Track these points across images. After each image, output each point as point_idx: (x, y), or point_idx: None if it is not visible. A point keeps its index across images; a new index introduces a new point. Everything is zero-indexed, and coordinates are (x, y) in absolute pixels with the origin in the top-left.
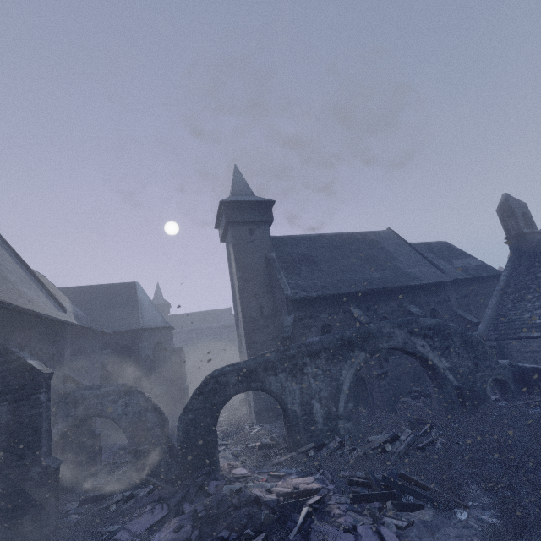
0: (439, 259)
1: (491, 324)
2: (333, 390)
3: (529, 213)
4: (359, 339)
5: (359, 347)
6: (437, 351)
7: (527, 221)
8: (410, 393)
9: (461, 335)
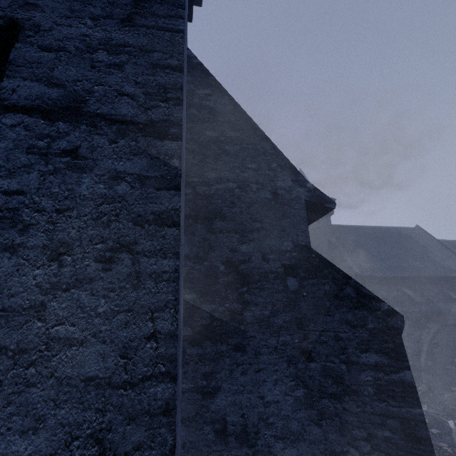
0: None
1: None
2: (416, 349)
3: None
4: (433, 314)
5: (433, 320)
6: None
7: None
8: (452, 363)
9: None
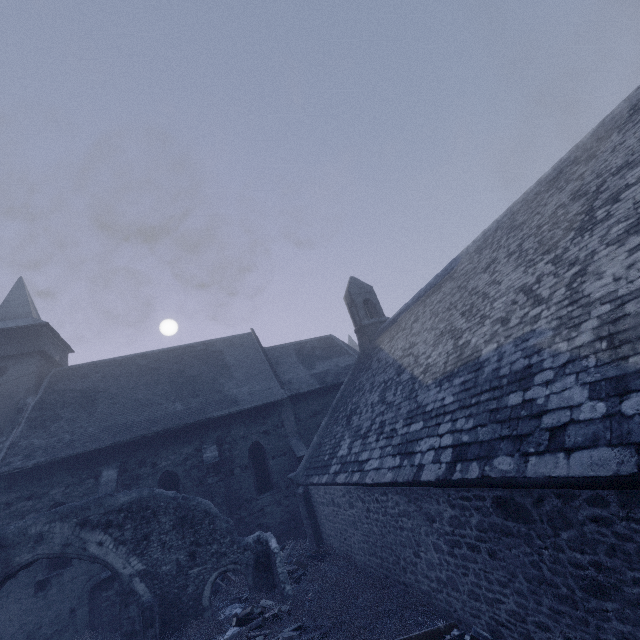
0: (299, 365)
1: (311, 458)
2: None
3: (375, 298)
4: None
5: None
6: (126, 546)
7: (373, 309)
8: None
9: (178, 509)
